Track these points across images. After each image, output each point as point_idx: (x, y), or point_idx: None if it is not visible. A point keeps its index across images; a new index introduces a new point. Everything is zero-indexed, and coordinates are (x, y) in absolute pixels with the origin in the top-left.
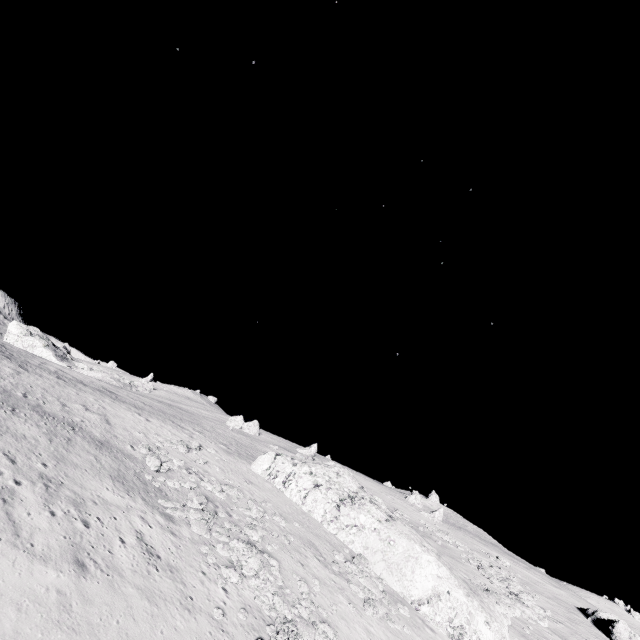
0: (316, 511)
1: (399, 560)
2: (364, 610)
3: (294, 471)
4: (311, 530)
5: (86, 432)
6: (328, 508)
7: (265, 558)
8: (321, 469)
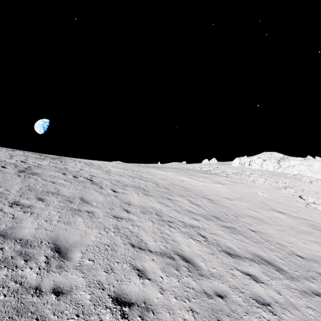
0: (269, 168)
1: (318, 169)
2: (312, 183)
3: (251, 159)
4: (272, 173)
5: (180, 168)
6: (274, 165)
7: (264, 178)
8: (262, 155)
